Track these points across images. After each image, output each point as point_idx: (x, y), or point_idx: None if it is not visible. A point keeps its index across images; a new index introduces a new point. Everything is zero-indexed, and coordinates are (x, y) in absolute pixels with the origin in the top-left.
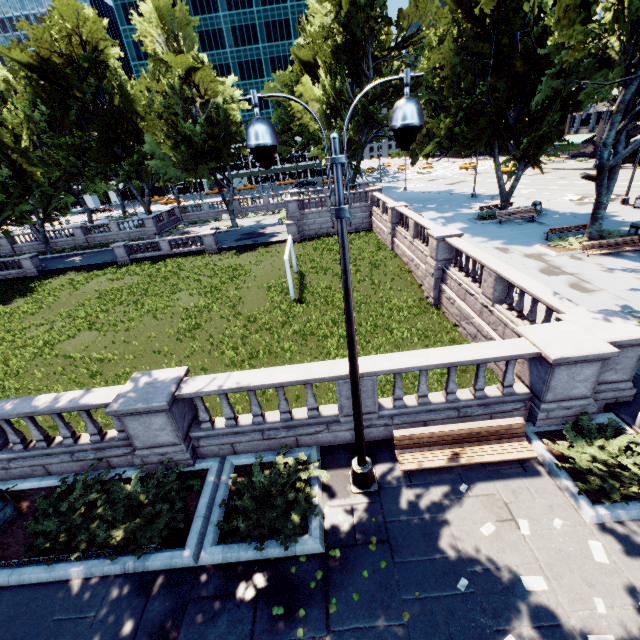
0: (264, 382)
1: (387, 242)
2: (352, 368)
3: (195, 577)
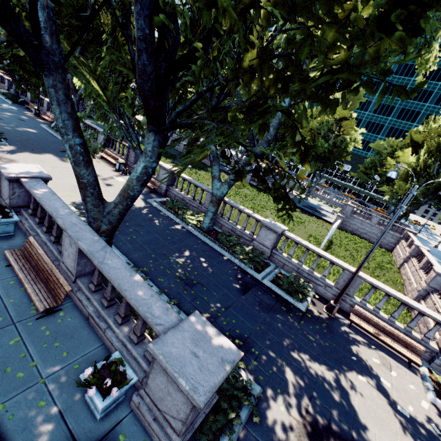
0: (316, 250)
1: (398, 262)
2: (364, 260)
3: (260, 282)
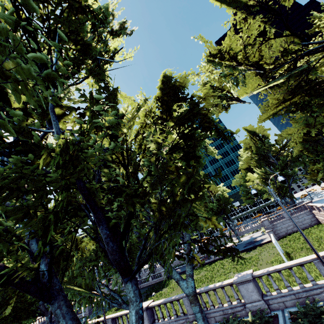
0: (283, 266)
1: None
2: (308, 243)
3: None
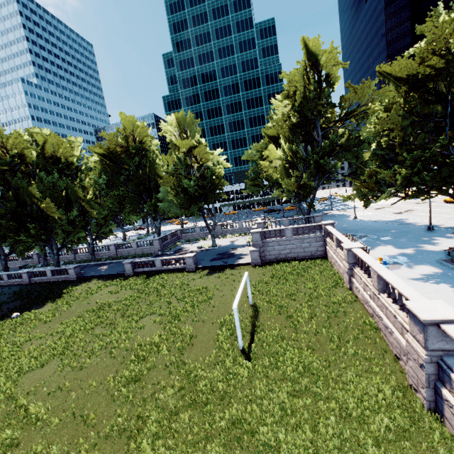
0: None
1: (344, 278)
2: None
3: None
